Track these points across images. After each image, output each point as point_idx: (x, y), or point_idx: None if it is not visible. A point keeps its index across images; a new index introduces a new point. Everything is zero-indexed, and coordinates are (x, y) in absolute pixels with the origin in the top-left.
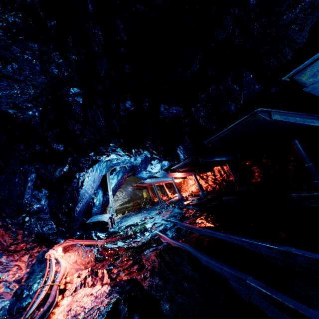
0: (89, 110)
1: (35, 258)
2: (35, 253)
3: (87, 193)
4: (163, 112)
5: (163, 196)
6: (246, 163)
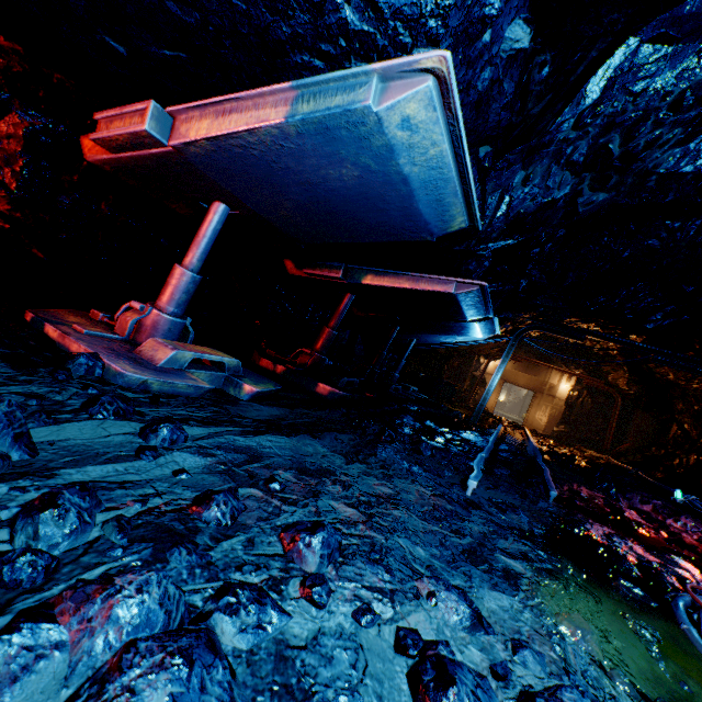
0: None
1: None
2: None
3: None
4: None
5: None
6: None
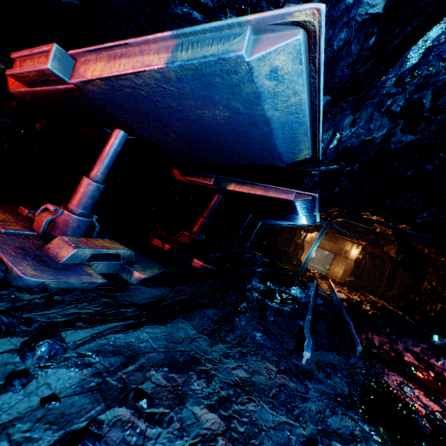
0: None
1: None
2: None
3: None
4: None
5: None
6: None
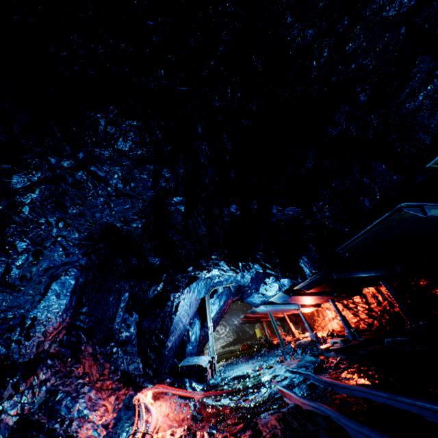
0: (191, 218)
1: (122, 402)
2: (121, 395)
3: (182, 321)
4: (276, 214)
5: (286, 336)
6: (419, 283)
